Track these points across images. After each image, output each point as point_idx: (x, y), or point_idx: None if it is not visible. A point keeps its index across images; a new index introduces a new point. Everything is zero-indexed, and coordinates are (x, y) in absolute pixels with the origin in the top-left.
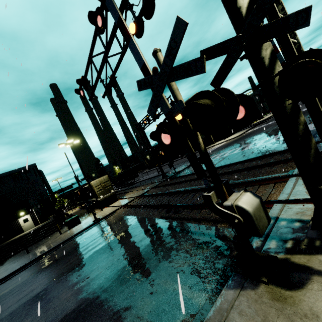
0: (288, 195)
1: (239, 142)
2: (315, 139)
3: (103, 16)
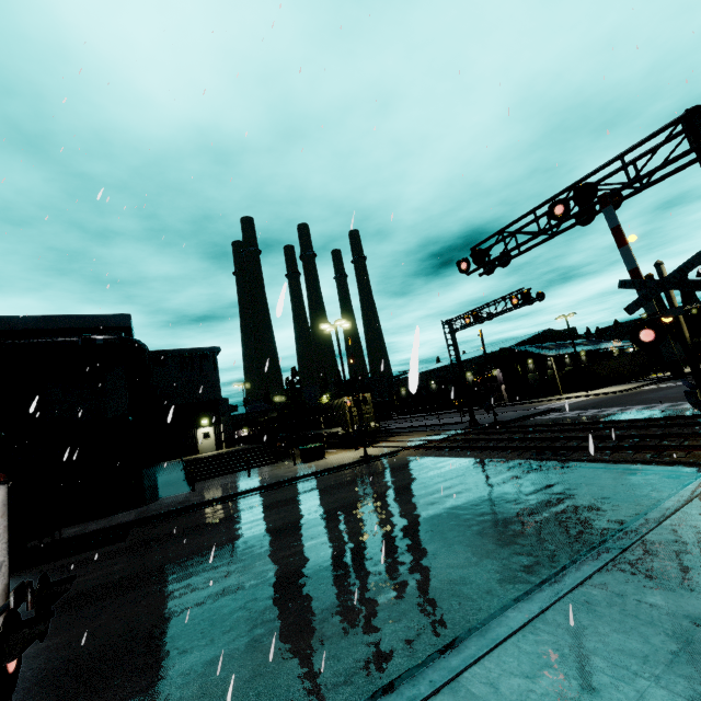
0: None
1: (630, 400)
2: None
3: (568, 208)
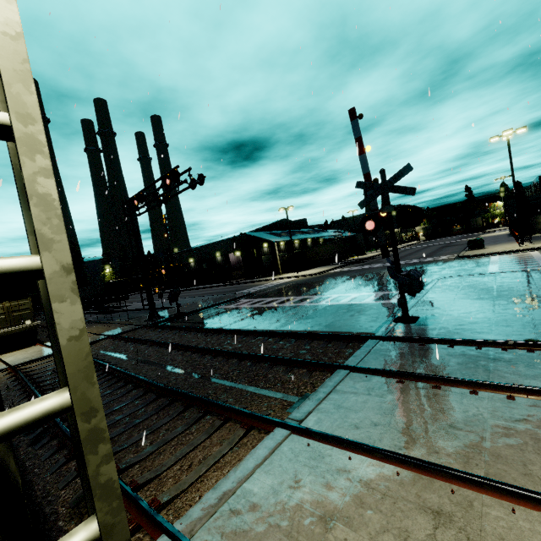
0: (217, 505)
1: (308, 286)
2: (384, 328)
3: None
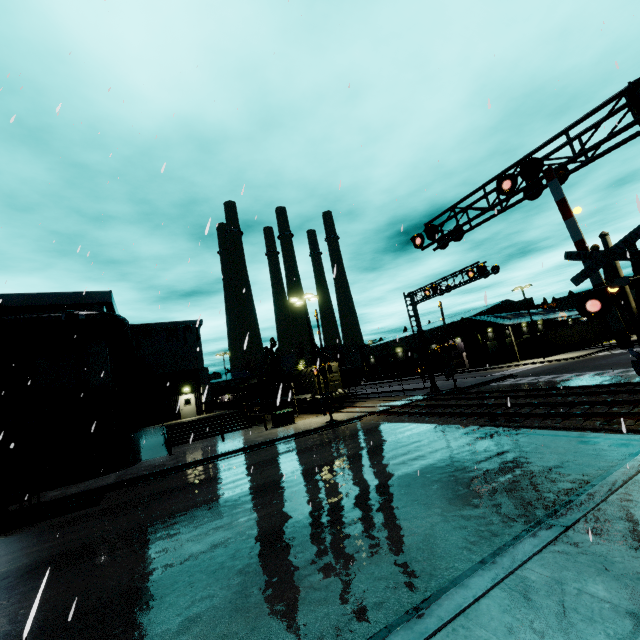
0: None
1: (584, 366)
2: None
3: (515, 182)
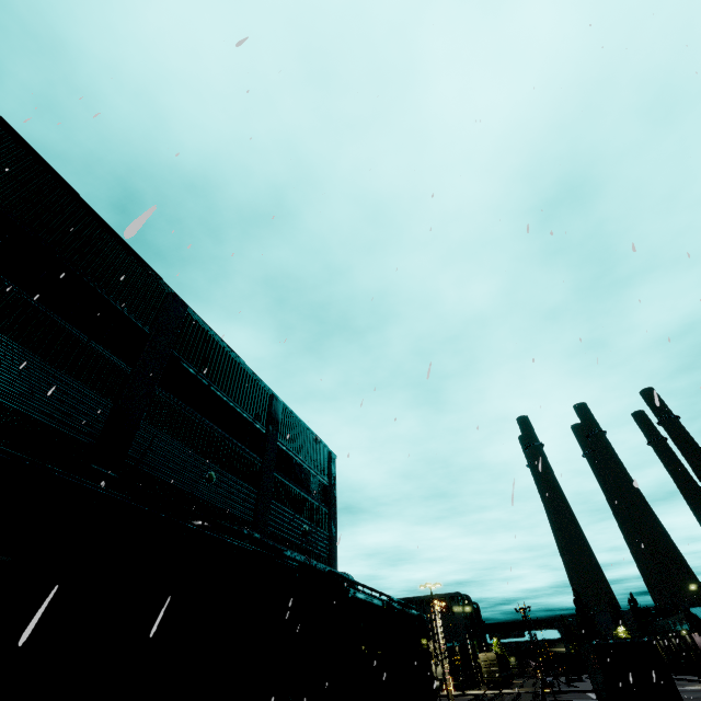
0: None
1: None
2: None
3: None
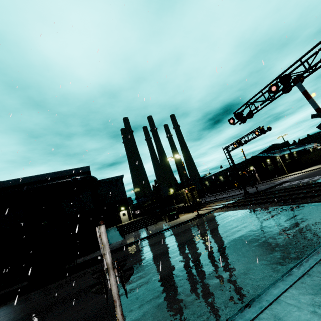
0: None
1: None
2: None
3: (278, 87)
